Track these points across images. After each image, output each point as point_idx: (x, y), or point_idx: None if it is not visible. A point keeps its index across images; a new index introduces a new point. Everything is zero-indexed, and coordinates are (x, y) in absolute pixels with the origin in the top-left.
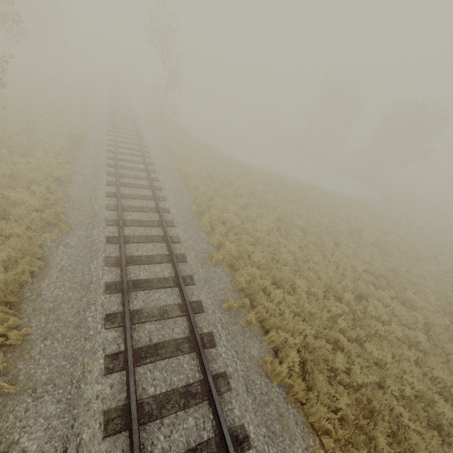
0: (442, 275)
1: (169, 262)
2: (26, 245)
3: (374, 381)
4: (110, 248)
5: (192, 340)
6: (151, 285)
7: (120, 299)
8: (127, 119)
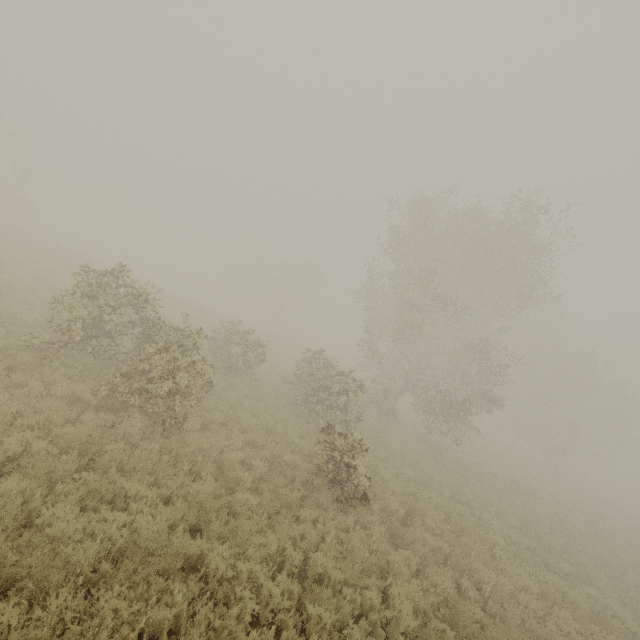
0: None
1: None
2: None
3: None
4: None
5: None
6: None
7: None
8: None
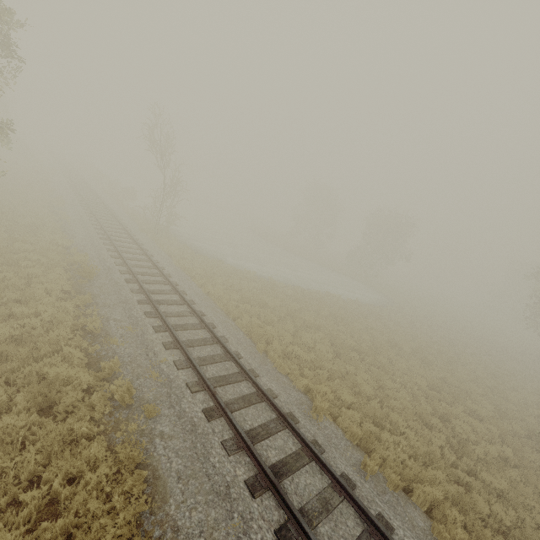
0: (472, 375)
1: (285, 428)
2: (131, 453)
3: (516, 517)
4: (216, 426)
5: (372, 531)
6: (291, 468)
7: (274, 501)
8: (121, 233)
